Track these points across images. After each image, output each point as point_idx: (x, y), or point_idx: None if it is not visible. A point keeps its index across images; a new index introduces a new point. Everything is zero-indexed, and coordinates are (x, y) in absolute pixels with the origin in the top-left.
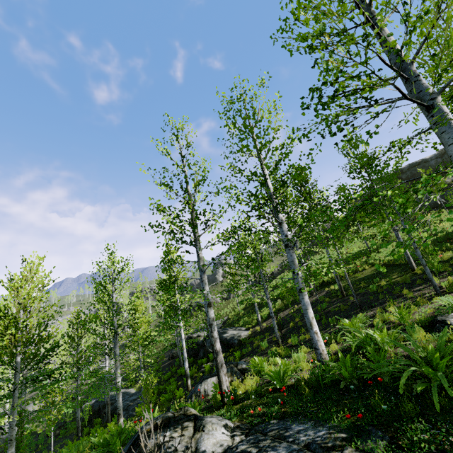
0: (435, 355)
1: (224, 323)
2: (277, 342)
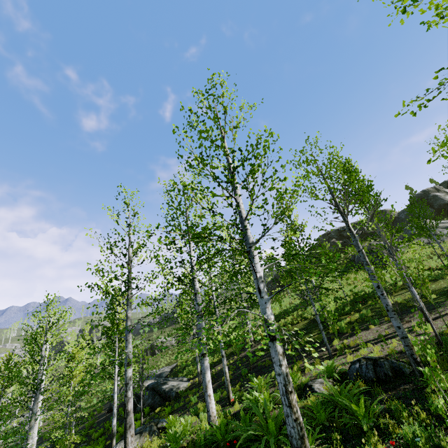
0: (268, 421)
1: (171, 370)
2: (204, 398)
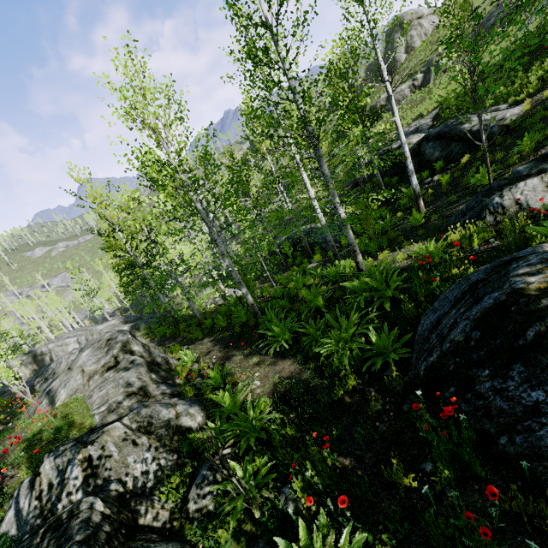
0: None
1: (435, 119)
2: None
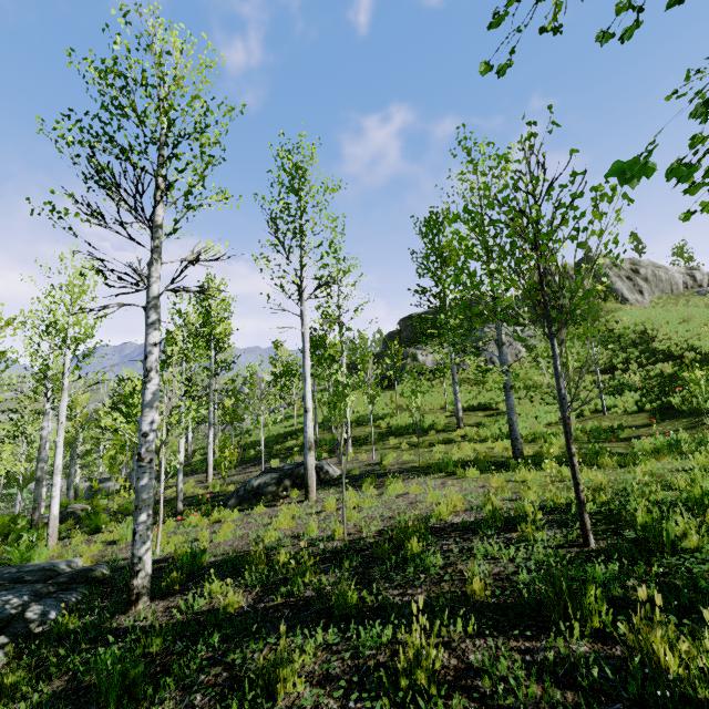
0: None
1: None
2: None
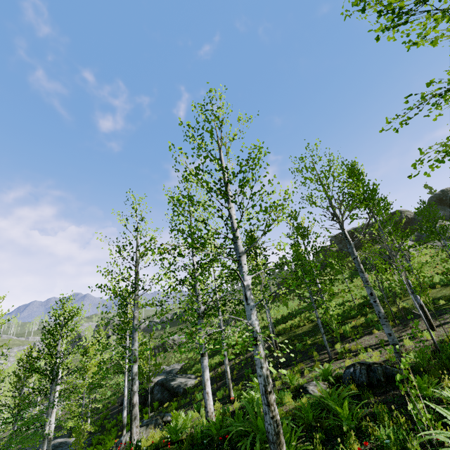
0: (258, 419)
1: (181, 367)
2: None
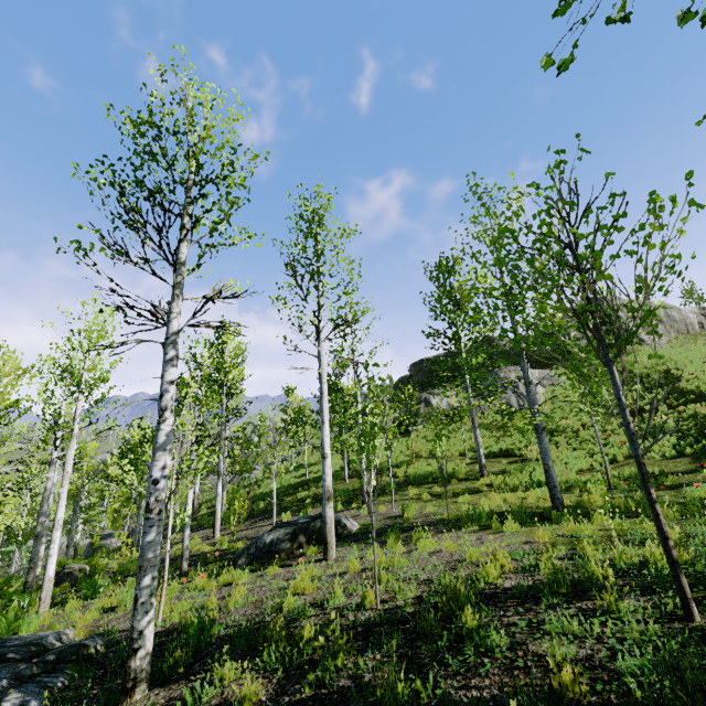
0: None
1: None
2: None
